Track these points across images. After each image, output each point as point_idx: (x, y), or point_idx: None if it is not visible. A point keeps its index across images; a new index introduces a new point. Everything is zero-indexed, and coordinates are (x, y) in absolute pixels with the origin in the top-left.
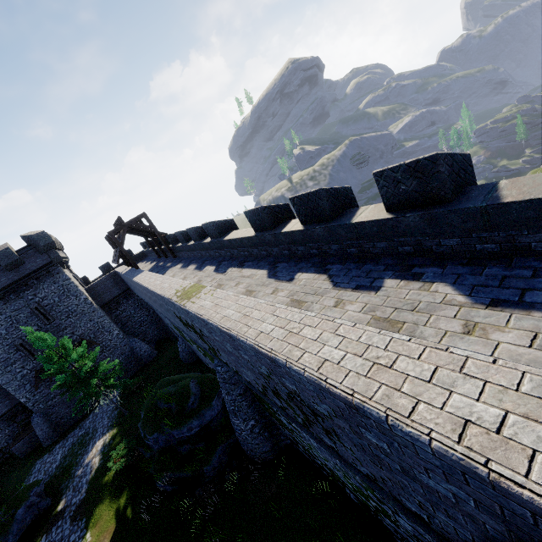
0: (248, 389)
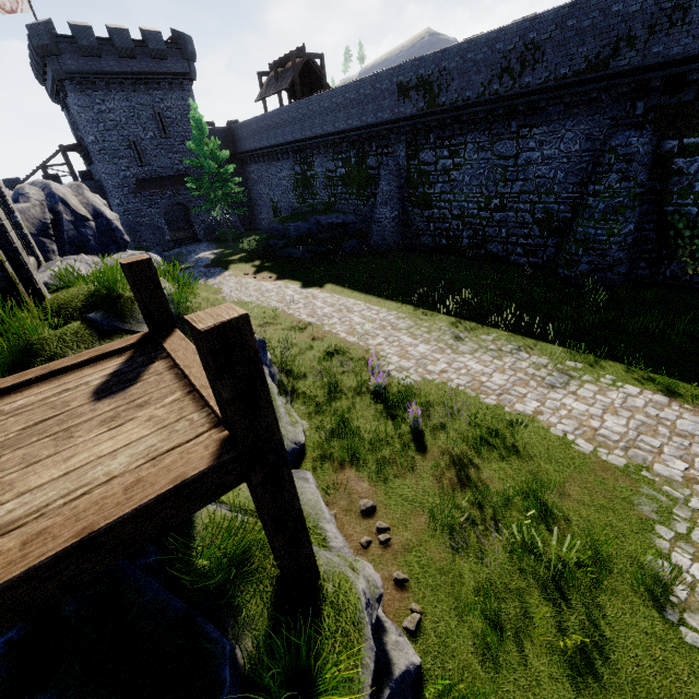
0: (406, 183)
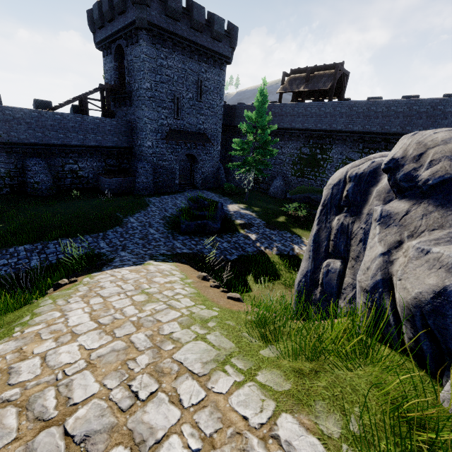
0: None
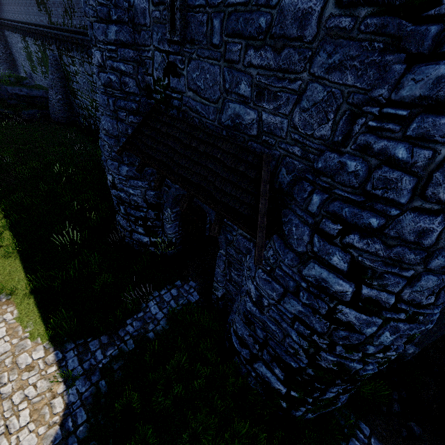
0: (64, 76)
